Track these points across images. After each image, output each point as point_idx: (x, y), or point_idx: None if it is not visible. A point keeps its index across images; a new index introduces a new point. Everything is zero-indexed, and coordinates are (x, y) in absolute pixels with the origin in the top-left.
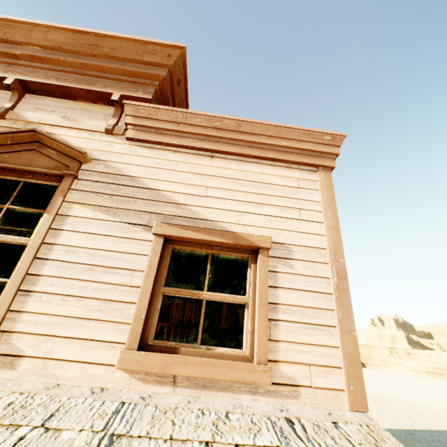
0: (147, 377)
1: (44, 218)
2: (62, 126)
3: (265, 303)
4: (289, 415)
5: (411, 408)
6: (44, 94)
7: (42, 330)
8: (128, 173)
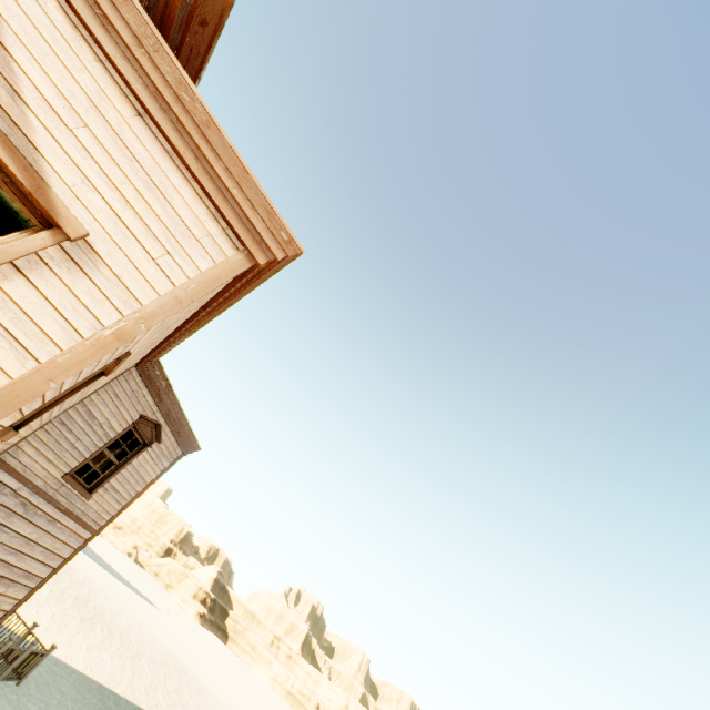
0: None
1: None
2: None
3: None
4: None
5: None
6: None
7: None
8: None
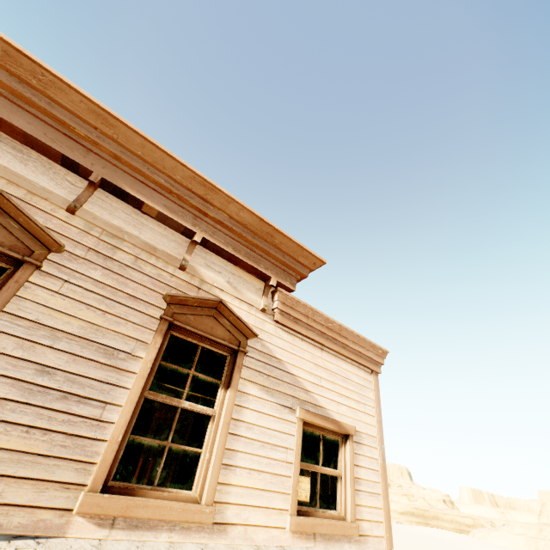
0: (301, 535)
1: (230, 394)
2: (229, 293)
3: (353, 478)
4: None
5: None
6: (212, 251)
7: (240, 500)
8: (276, 355)
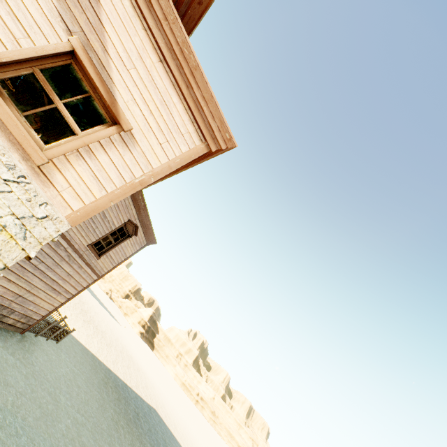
0: None
1: None
2: None
3: (86, 143)
4: (29, 179)
5: (146, 382)
6: None
7: None
8: None
